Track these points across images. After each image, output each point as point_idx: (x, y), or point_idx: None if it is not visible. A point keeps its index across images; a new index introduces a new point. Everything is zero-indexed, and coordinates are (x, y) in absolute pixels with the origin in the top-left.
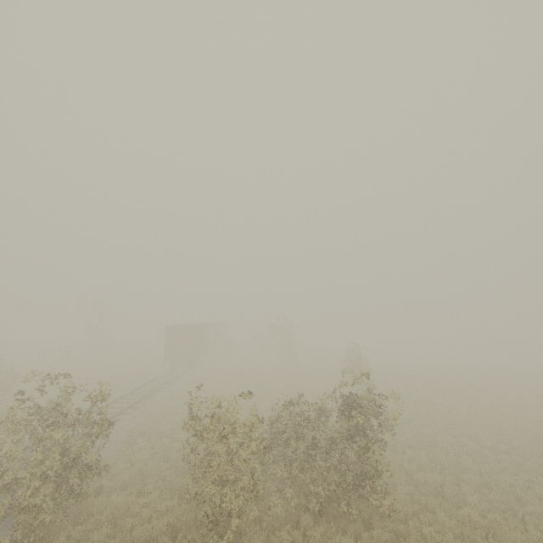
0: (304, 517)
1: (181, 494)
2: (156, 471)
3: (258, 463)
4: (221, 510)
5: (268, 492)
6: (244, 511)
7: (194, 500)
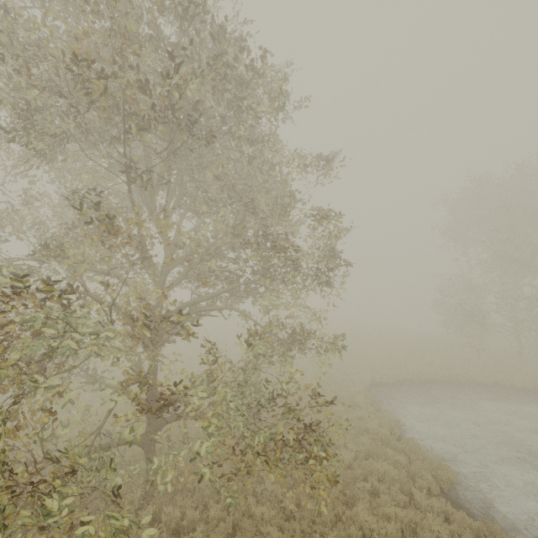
0: None
1: None
2: None
3: None
4: None
5: None
6: None
7: None
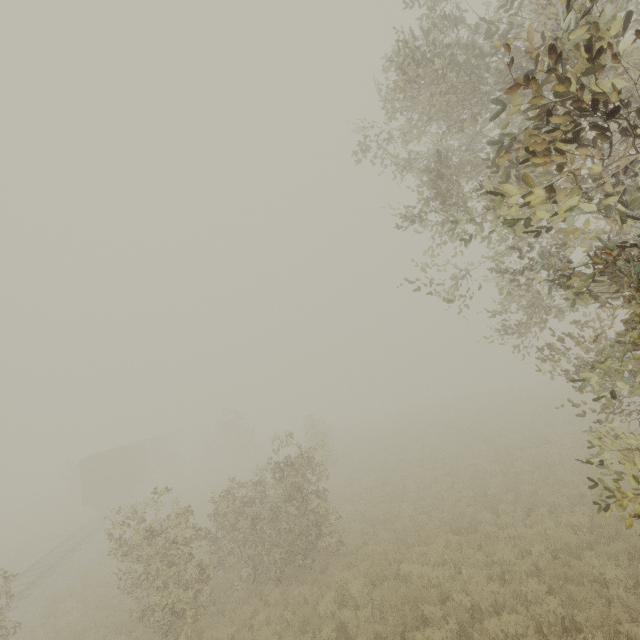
0: (266, 588)
1: (130, 628)
2: (94, 624)
3: (209, 553)
4: (174, 609)
5: (231, 586)
6: (202, 605)
7: (143, 617)
